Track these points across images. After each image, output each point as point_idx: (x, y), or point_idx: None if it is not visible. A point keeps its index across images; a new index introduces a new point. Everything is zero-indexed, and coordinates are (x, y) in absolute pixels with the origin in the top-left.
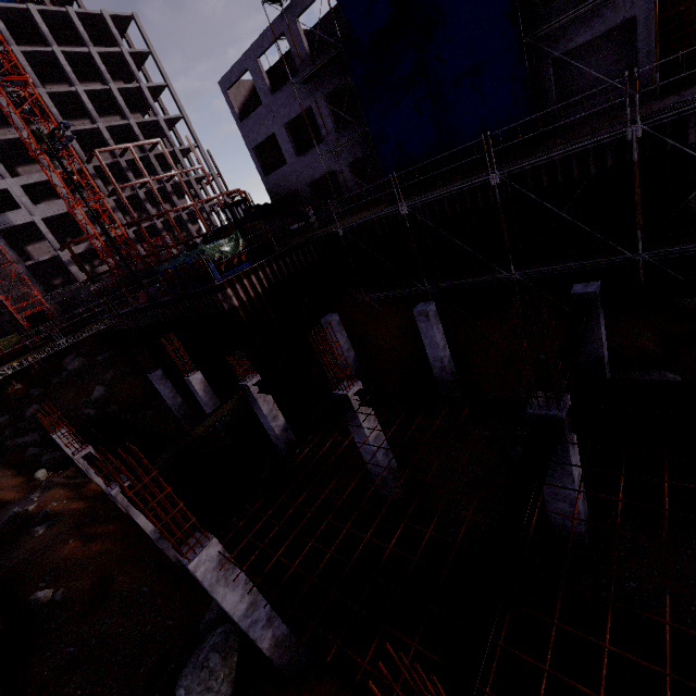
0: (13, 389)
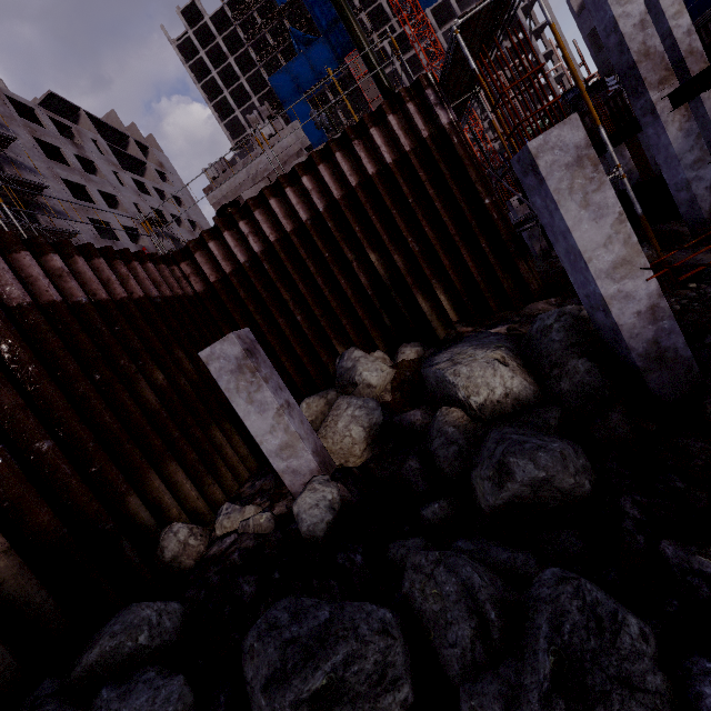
0: None
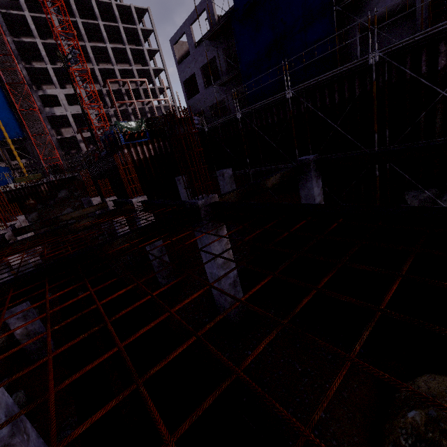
0: (29, 203)
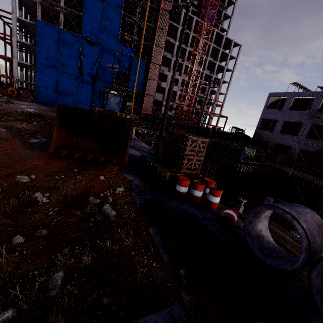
0: None
